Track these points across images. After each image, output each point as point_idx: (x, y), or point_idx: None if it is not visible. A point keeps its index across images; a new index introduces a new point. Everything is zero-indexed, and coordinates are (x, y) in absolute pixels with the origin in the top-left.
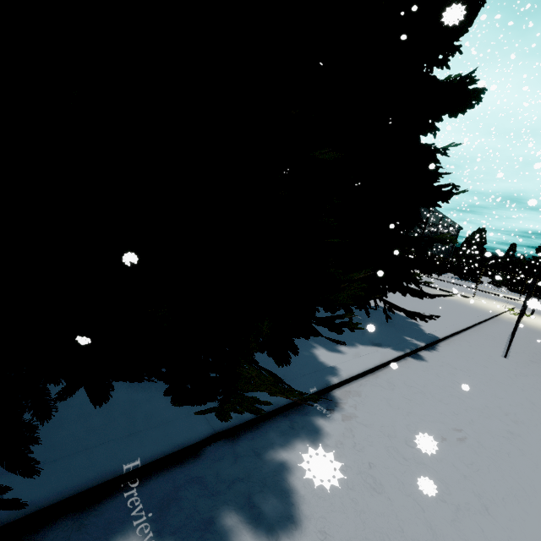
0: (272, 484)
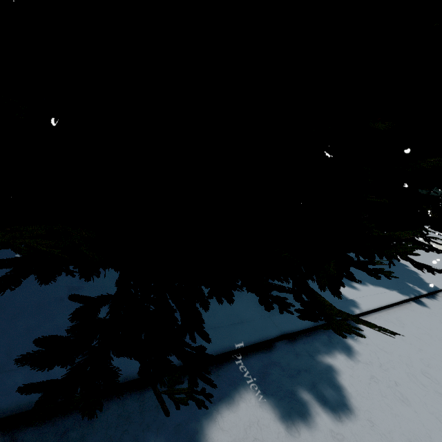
0: (326, 379)
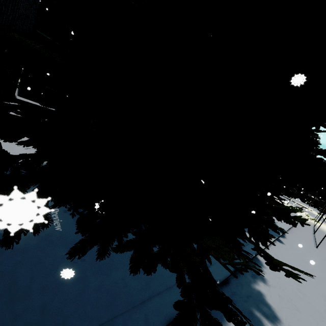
0: (261, 300)
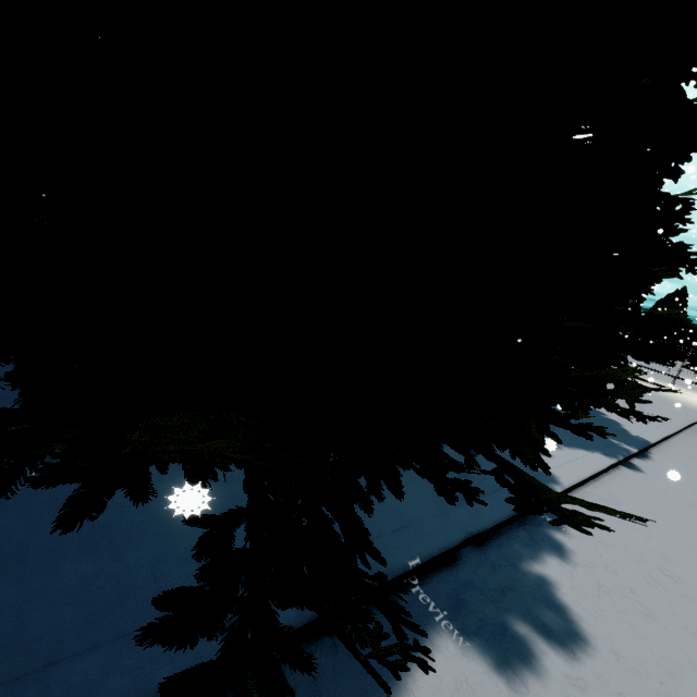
0: (542, 598)
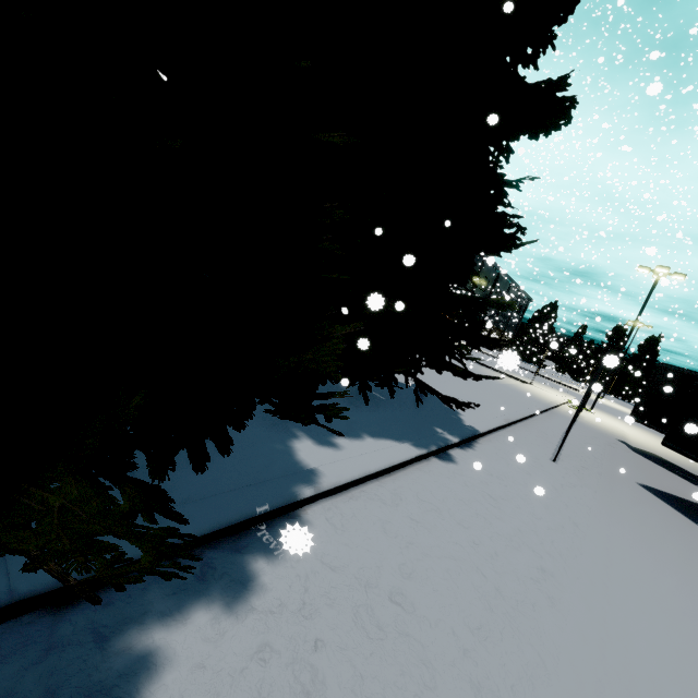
0: None
